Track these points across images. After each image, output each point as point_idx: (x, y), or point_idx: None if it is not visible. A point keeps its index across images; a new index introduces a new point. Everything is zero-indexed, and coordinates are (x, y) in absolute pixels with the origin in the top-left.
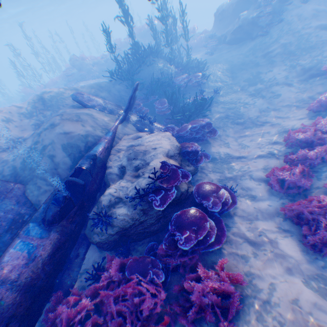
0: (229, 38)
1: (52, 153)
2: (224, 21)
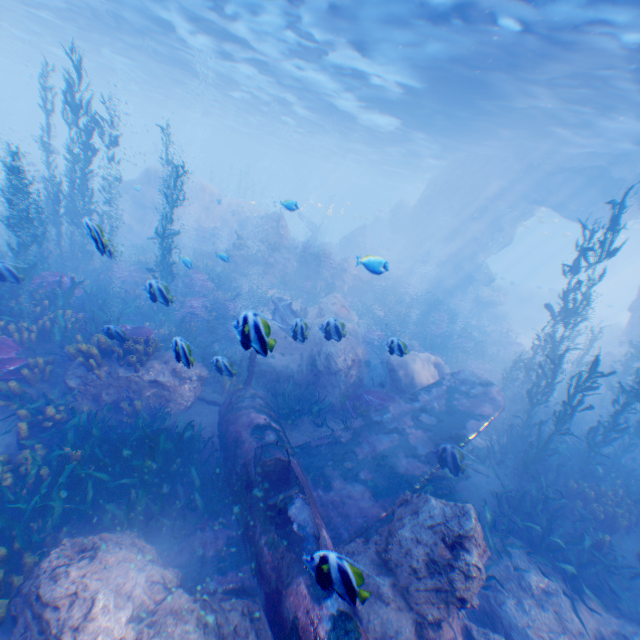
0: None
1: None
2: None
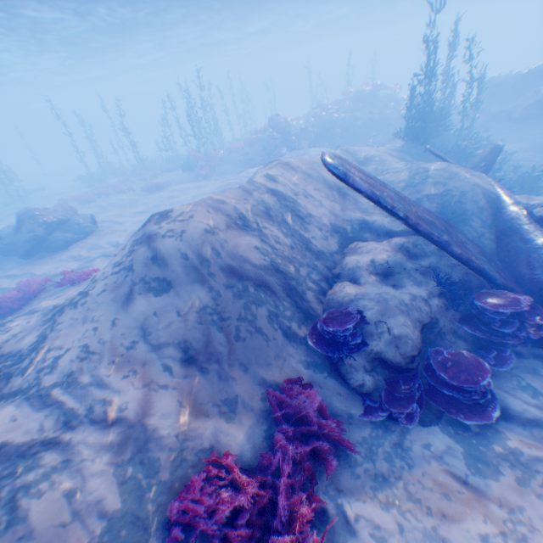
0: (516, 113)
1: (474, 198)
2: (498, 94)
